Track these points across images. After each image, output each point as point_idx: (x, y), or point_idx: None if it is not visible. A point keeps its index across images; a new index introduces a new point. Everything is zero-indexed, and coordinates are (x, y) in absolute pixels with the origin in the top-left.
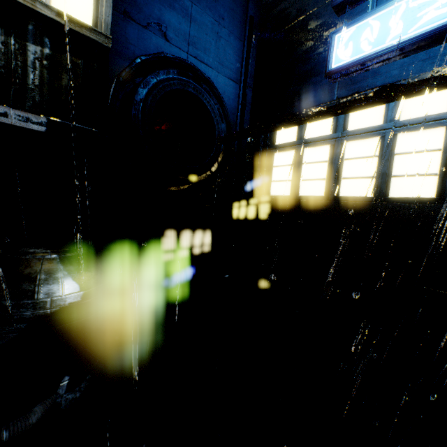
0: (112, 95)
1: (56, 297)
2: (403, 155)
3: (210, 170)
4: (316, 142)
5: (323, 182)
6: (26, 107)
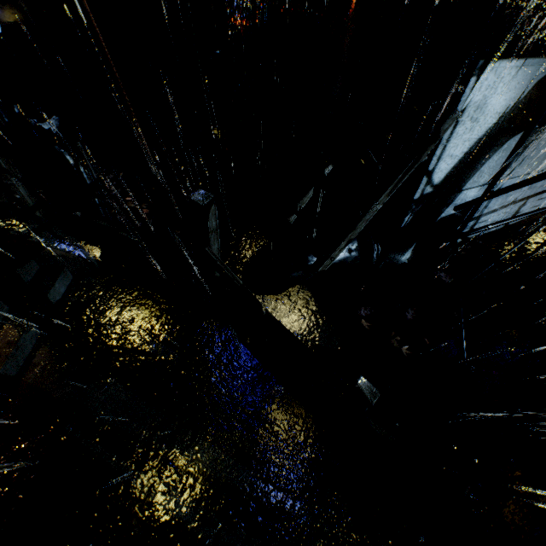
0: None
1: None
2: None
3: None
4: None
5: None
6: None
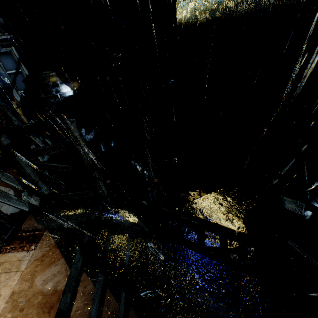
0: None
1: (61, 93)
2: None
3: None
4: None
5: None
6: None
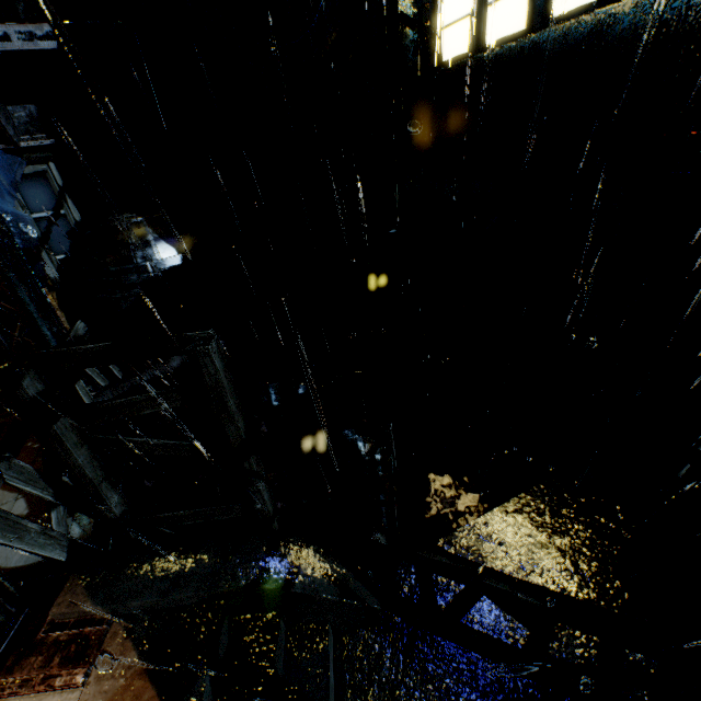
0: None
1: (154, 261)
2: None
3: (326, 42)
4: None
5: None
6: (21, 15)
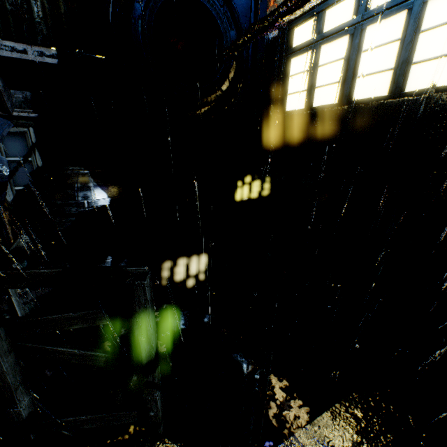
0: (112, 16)
1: (91, 200)
2: (430, 31)
3: (221, 89)
4: (334, 35)
5: (338, 86)
6: (39, 41)
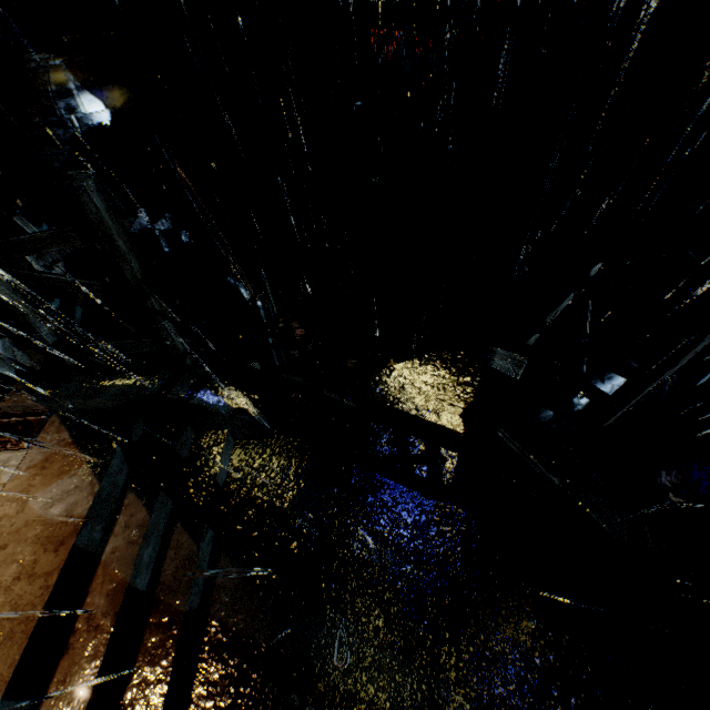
0: None
1: (80, 115)
2: None
3: None
4: None
5: None
6: None
